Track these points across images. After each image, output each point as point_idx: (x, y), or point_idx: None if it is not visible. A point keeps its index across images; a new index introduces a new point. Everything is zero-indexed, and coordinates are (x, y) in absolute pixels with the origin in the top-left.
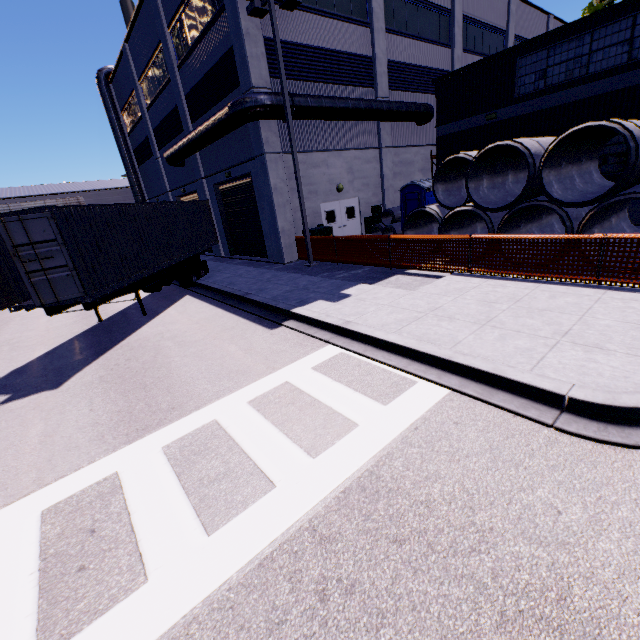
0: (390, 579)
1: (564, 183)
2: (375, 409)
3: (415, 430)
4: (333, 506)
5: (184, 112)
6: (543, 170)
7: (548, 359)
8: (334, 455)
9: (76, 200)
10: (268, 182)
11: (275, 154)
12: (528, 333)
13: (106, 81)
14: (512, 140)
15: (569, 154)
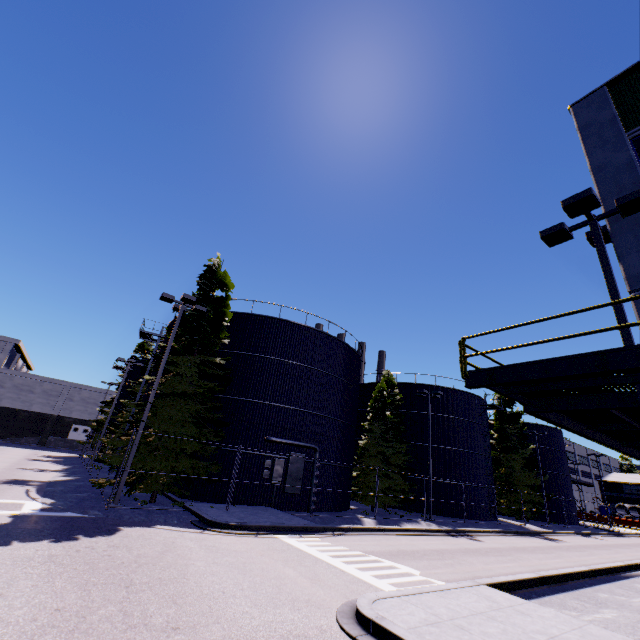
0: None
1: None
2: None
3: None
4: None
5: None
6: None
7: None
8: None
9: None
10: None
11: None
12: None
13: None
14: (636, 505)
15: None
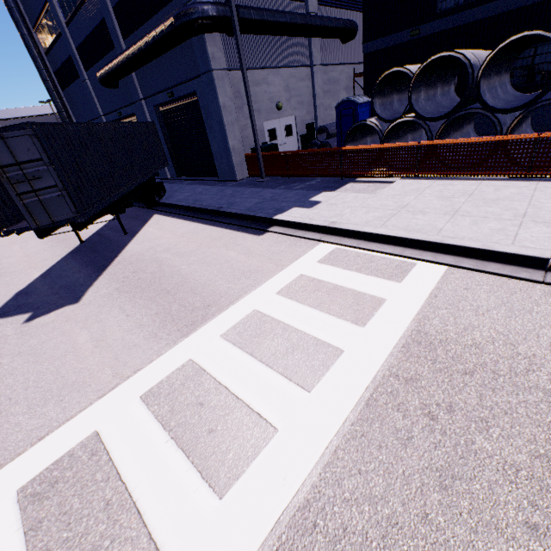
0: (477, 398)
1: (492, 92)
2: (393, 286)
3: (436, 297)
4: (401, 357)
5: (114, 27)
6: (481, 79)
7: (521, 235)
8: (379, 323)
9: None
10: (217, 100)
11: (221, 71)
12: (494, 218)
13: None
14: (454, 51)
15: (497, 65)
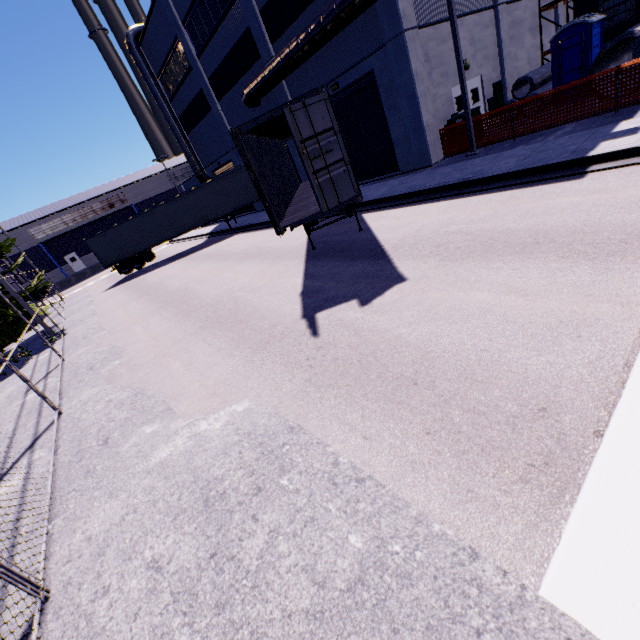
0: None
1: None
2: None
3: None
4: None
5: (261, 33)
6: None
7: None
8: None
9: (117, 198)
10: (408, 68)
11: (412, 30)
12: None
13: (136, 44)
14: None
15: None
